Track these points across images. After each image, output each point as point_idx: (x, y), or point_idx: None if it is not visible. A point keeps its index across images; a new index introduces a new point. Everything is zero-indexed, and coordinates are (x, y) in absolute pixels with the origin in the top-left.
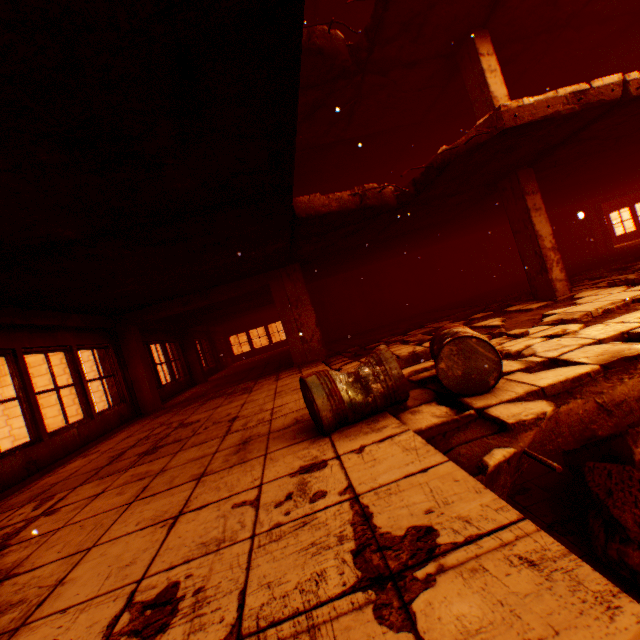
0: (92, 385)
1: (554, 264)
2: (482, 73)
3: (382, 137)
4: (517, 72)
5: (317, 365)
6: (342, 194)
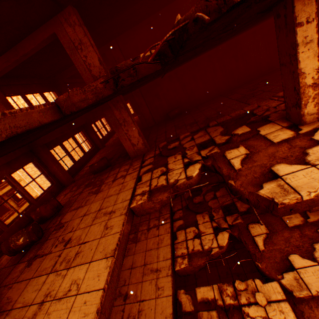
0: (80, 138)
1: None
2: (295, 47)
3: (204, 50)
4: None
5: (166, 220)
6: (162, 197)
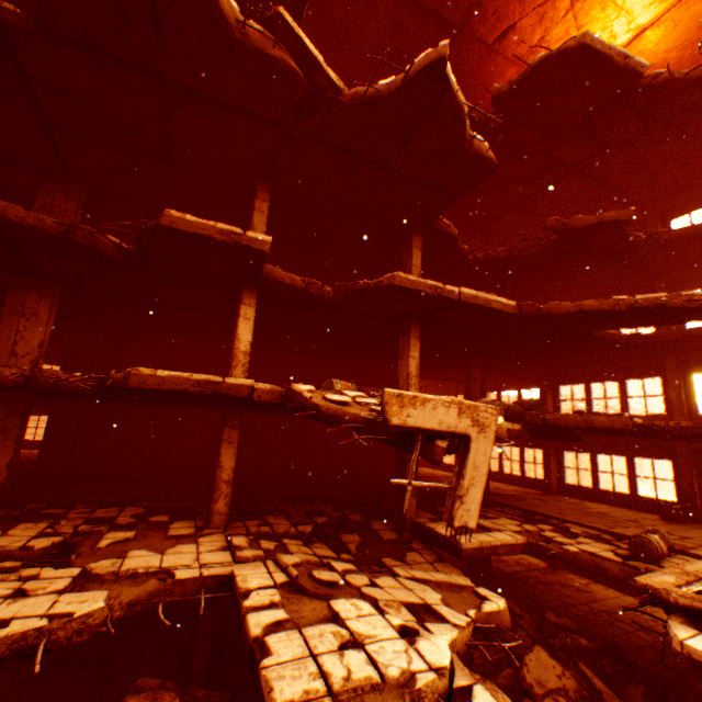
0: None
1: (224, 496)
2: (239, 316)
3: (200, 311)
4: (316, 318)
5: None
6: (7, 369)
